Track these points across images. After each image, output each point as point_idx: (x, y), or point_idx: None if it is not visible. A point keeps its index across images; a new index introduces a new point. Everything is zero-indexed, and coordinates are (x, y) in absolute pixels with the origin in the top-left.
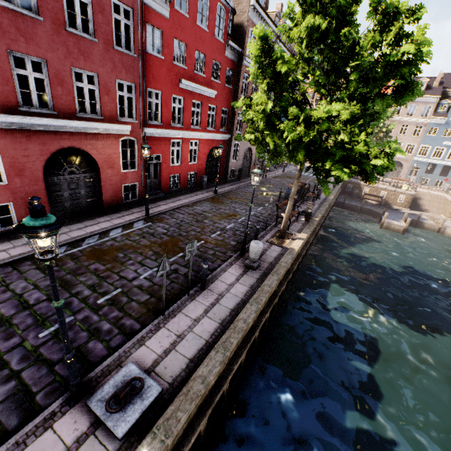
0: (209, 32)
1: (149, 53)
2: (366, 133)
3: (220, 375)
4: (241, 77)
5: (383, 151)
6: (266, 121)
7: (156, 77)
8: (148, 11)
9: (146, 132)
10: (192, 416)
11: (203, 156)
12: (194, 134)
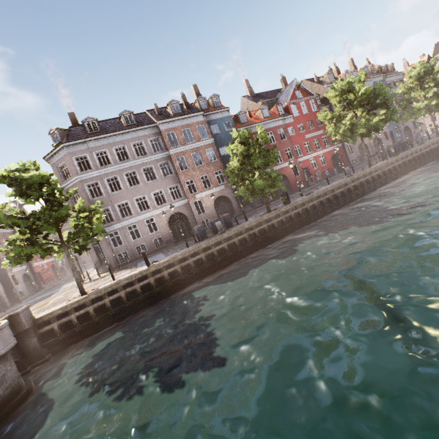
0: (310, 112)
1: (290, 136)
2: (370, 113)
3: (333, 191)
4: None
5: (379, 115)
6: (334, 131)
7: (295, 141)
8: (286, 125)
9: (298, 161)
10: (324, 192)
11: (329, 160)
12: (319, 152)
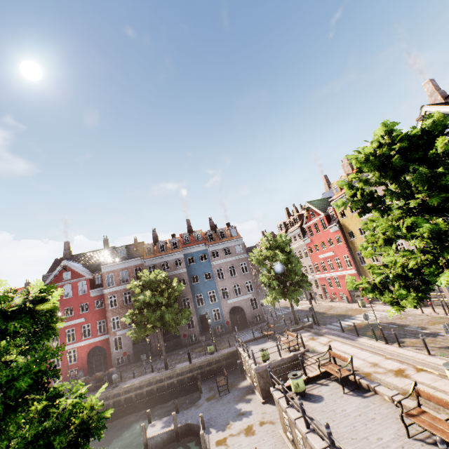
0: (74, 296)
1: None
2: None
3: None
4: (106, 299)
5: None
6: None
7: None
8: None
9: None
10: None
11: (83, 356)
12: (67, 347)
